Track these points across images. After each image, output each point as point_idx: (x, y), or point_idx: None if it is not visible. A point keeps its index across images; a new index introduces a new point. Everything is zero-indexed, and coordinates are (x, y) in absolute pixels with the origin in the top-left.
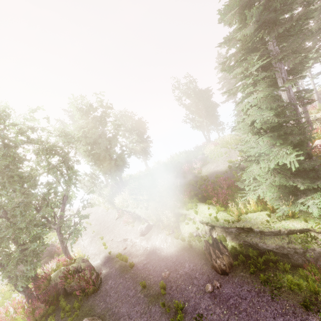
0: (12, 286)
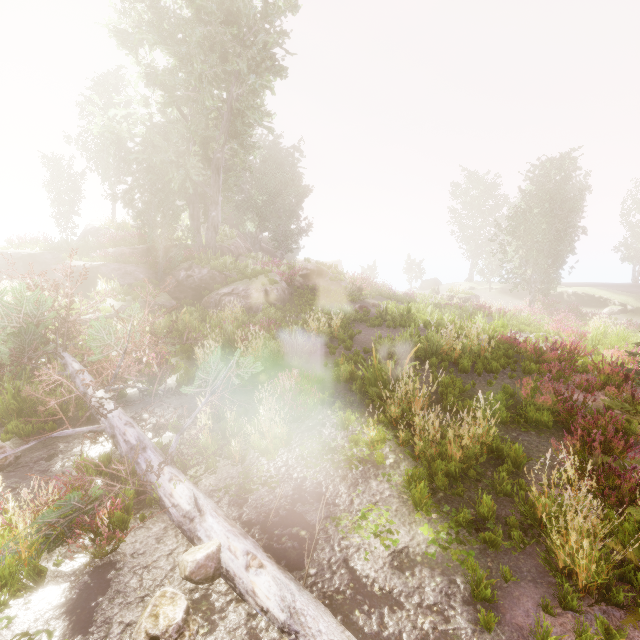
0: None
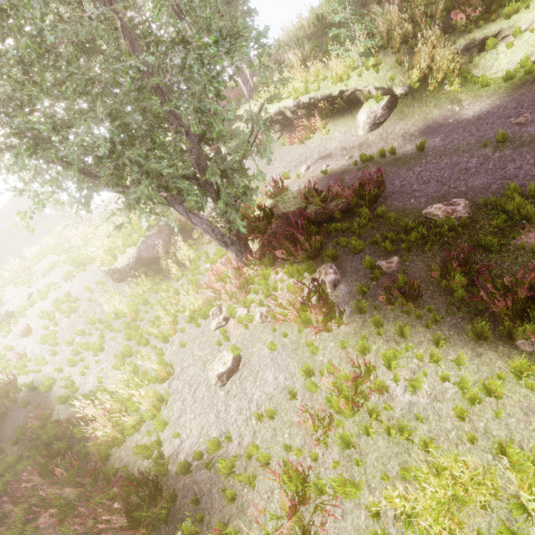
0: (153, 280)
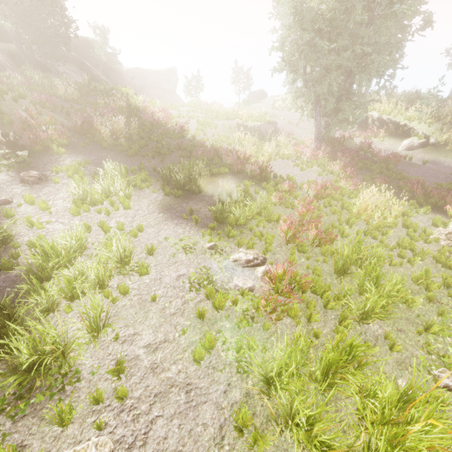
0: (258, 141)
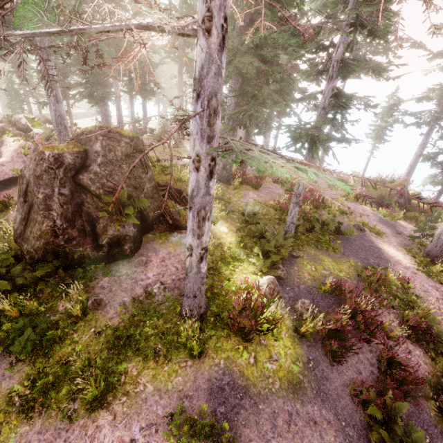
0: None
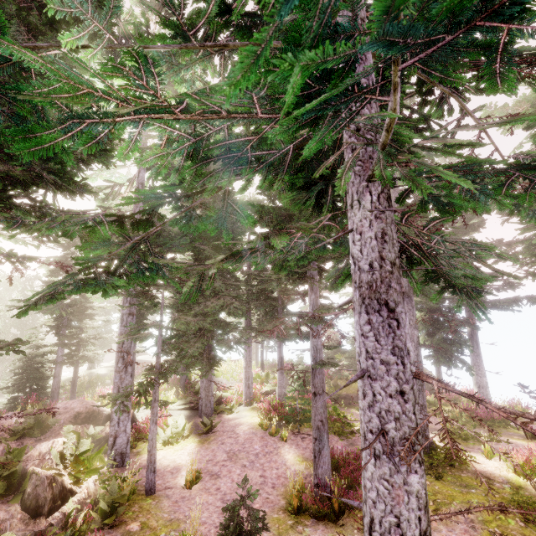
0: None
